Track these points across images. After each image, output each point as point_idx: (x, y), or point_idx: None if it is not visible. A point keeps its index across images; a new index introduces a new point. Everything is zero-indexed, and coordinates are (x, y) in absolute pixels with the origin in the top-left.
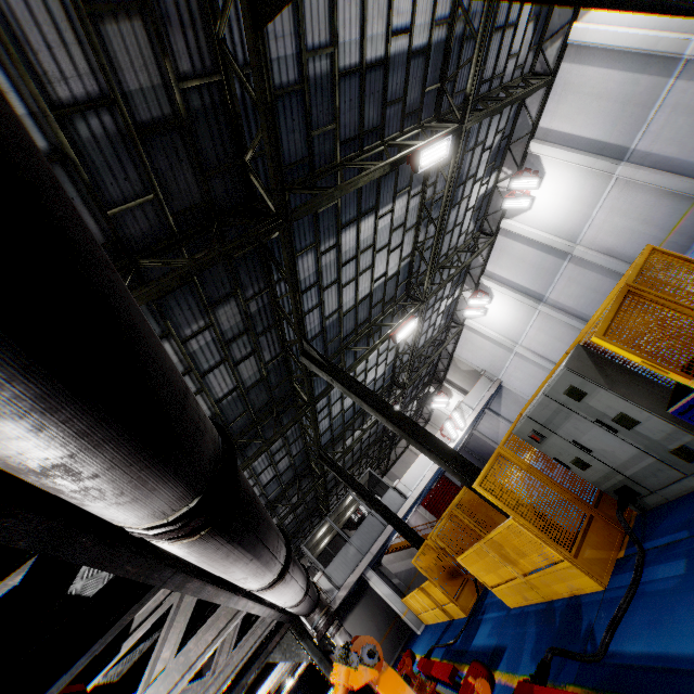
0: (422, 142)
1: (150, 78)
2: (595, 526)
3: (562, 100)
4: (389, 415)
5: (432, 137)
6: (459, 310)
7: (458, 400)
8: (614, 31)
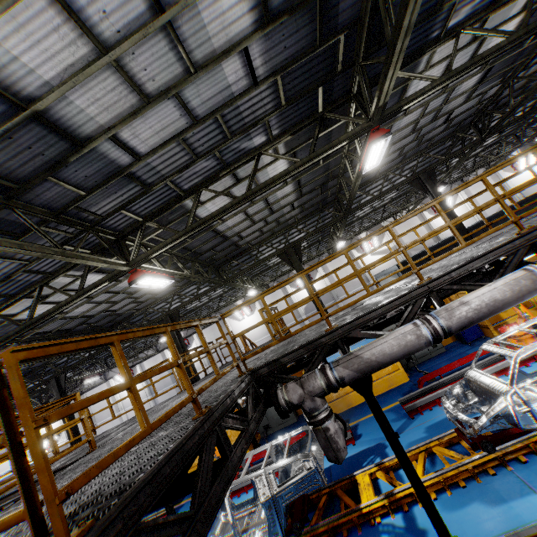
0: None
1: (127, 308)
2: None
3: (211, 331)
4: (75, 431)
5: None
6: (113, 371)
7: (55, 426)
8: (231, 329)
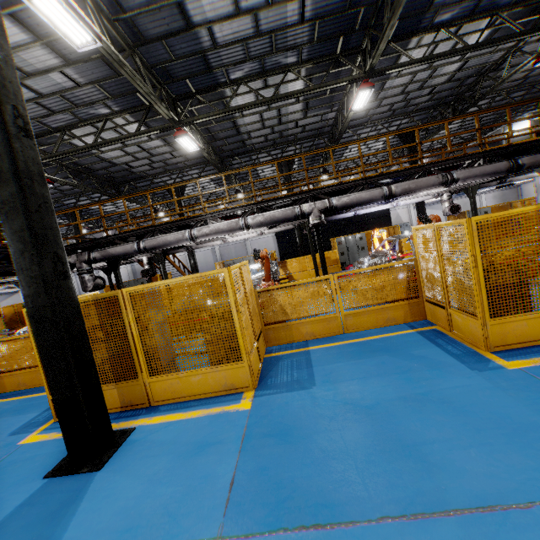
0: (83, 225)
1: None
2: (20, 328)
3: None
4: None
5: (87, 225)
6: None
7: None
8: None
